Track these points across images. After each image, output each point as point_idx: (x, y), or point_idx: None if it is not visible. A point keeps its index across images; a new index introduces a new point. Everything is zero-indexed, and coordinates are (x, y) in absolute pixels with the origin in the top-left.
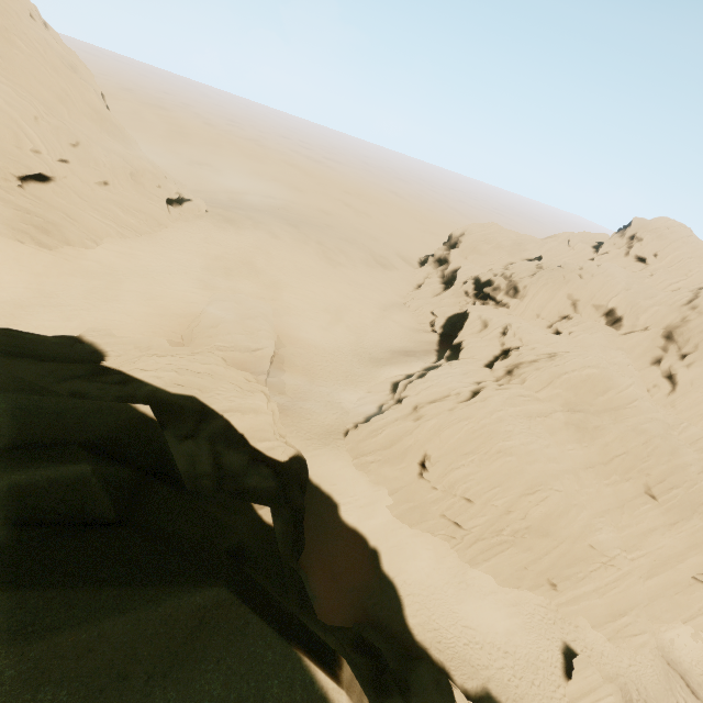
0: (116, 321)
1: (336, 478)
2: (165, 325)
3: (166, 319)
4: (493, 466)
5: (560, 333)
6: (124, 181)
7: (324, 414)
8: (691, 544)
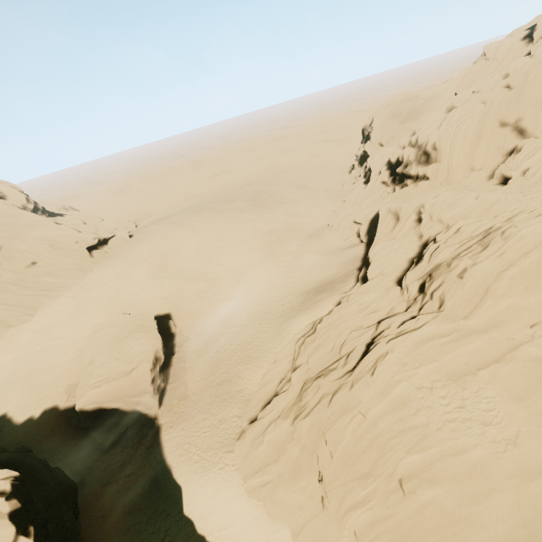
0: (38, 381)
1: (226, 517)
2: (76, 368)
3: (78, 360)
4: (408, 506)
5: (509, 178)
6: (48, 254)
7: (220, 414)
8: None
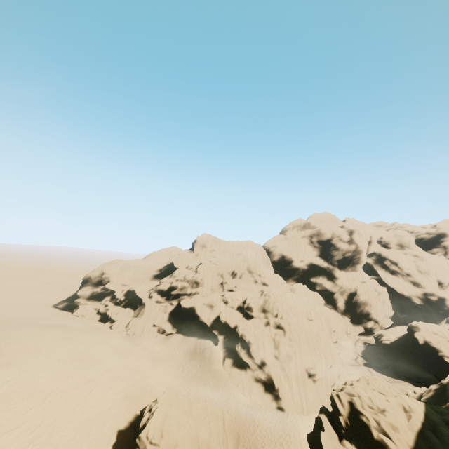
0: None
1: None
2: None
3: None
4: (322, 343)
5: (231, 290)
6: None
7: (261, 419)
8: (325, 324)
